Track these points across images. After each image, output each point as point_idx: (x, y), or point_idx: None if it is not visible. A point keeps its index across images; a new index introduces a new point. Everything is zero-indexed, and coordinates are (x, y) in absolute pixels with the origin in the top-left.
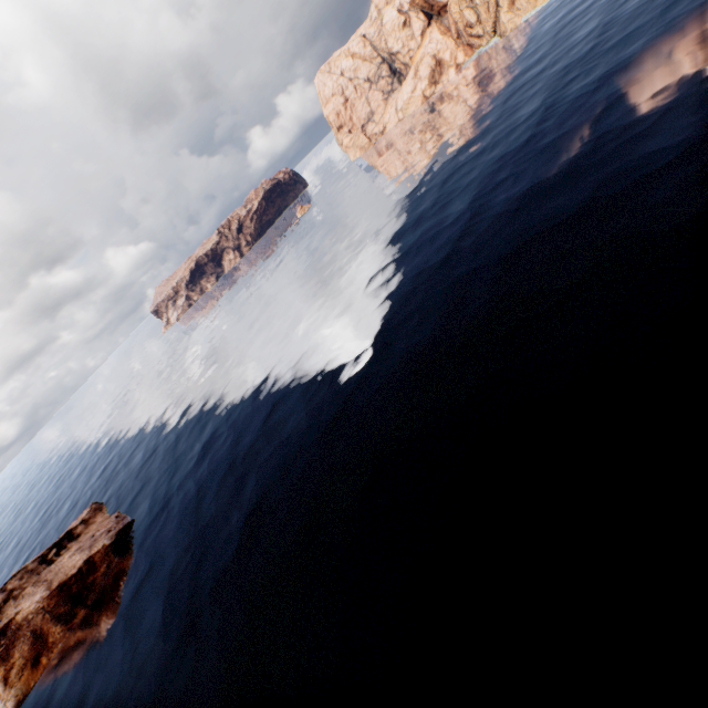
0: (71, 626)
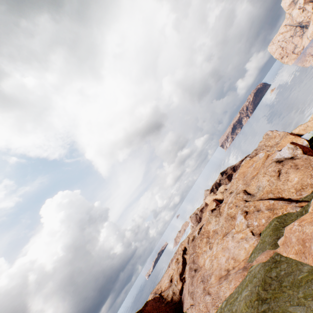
0: None
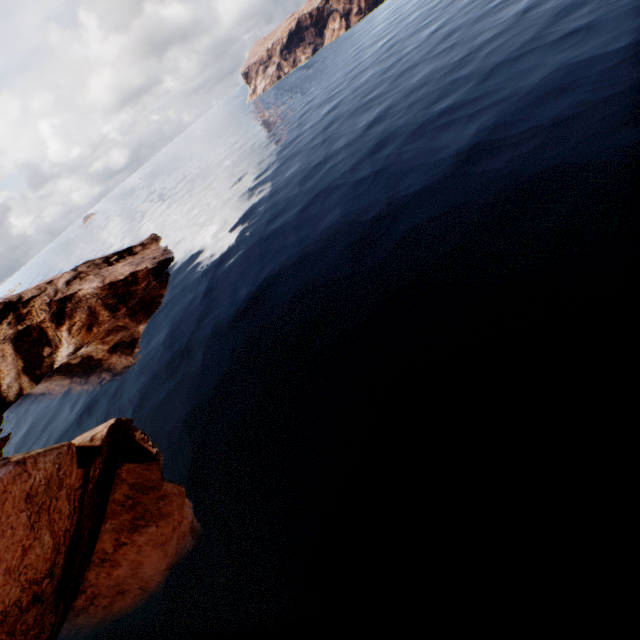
0: (115, 316)
